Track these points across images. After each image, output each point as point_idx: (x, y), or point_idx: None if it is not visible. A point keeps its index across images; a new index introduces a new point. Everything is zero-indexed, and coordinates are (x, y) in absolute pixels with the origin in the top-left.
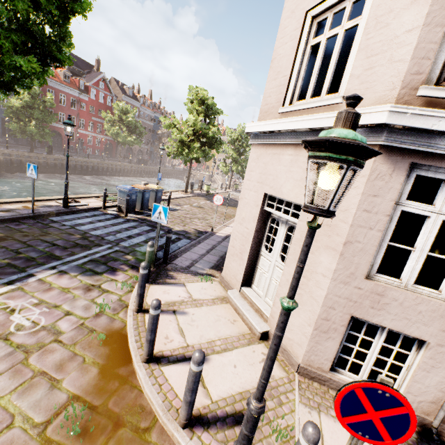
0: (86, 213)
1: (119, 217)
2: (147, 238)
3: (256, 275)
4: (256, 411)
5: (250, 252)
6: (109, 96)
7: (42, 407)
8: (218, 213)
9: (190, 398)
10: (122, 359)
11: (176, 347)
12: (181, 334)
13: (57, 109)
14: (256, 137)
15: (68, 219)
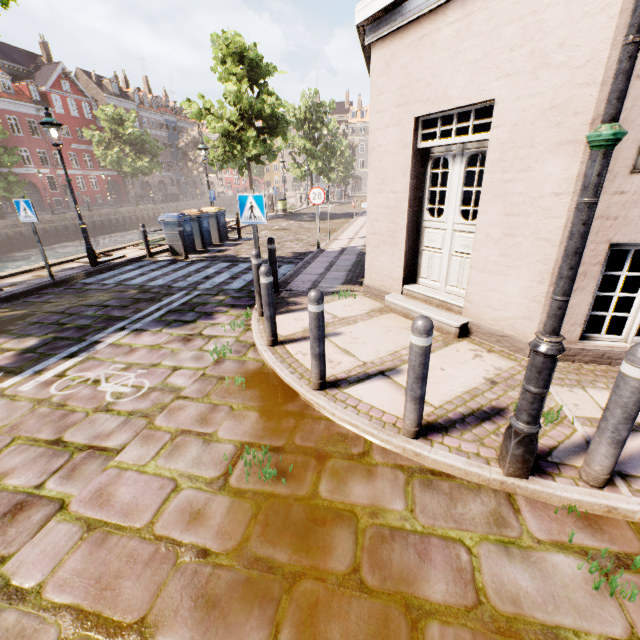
0: (128, 266)
1: (177, 261)
2: (231, 274)
3: (423, 262)
4: (555, 350)
5: (408, 226)
6: (84, 102)
7: (207, 463)
8: (314, 231)
9: (420, 391)
10: (282, 396)
11: (350, 367)
12: (347, 355)
13: (12, 144)
14: (378, 26)
15: (107, 277)
